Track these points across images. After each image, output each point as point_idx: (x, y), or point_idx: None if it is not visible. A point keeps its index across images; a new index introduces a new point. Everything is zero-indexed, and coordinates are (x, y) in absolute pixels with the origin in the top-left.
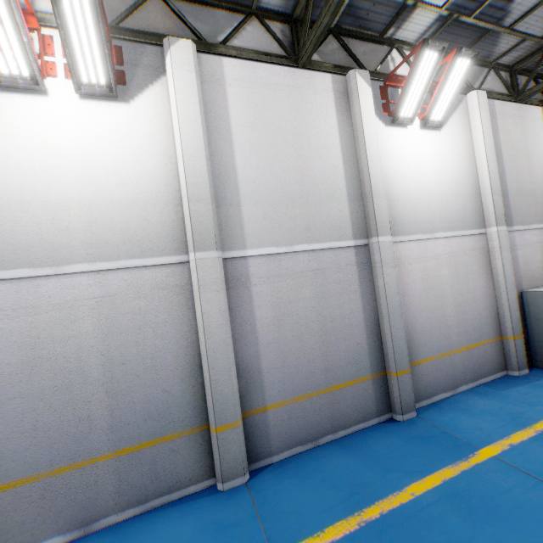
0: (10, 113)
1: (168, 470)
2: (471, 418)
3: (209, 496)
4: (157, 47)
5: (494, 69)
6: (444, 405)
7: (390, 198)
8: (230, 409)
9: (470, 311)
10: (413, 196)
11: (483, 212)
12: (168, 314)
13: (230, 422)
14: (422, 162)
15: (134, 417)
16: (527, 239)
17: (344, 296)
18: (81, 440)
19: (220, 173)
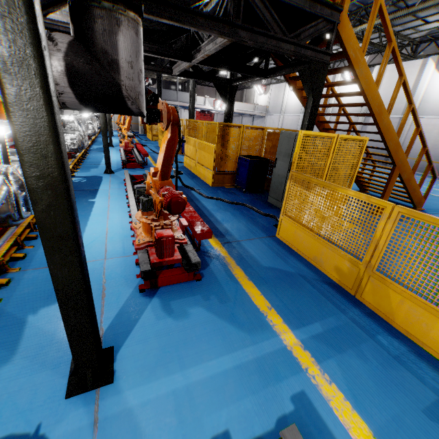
0: (346, 88)
1: None
2: None
3: None
4: (374, 67)
5: None
6: None
7: (423, 102)
8: None
9: (438, 149)
10: (436, 101)
11: None
12: None
13: None
14: None
15: None
16: None
17: None
18: None
19: None
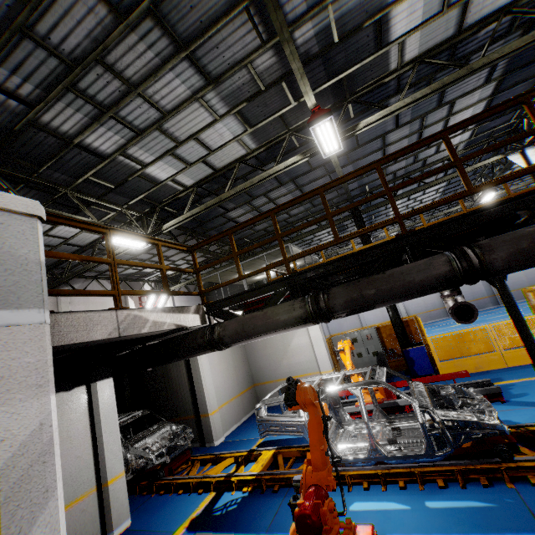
0: None
1: None
2: None
3: None
4: None
5: None
6: None
7: None
8: None
9: None
10: None
11: None
12: None
13: None
14: None
15: (531, 280)
16: None
17: None
18: (521, 284)
19: None
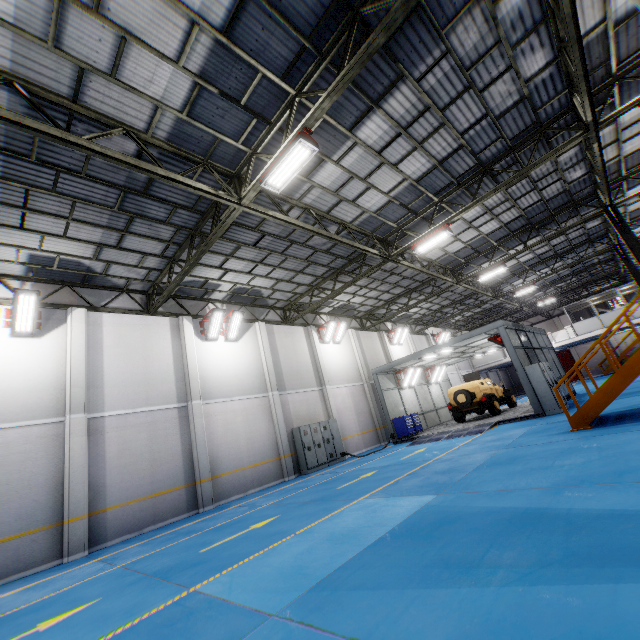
0: None
1: (28, 554)
2: (241, 500)
3: (57, 566)
4: (64, 310)
5: (273, 309)
6: (234, 500)
7: (204, 379)
8: (80, 507)
9: (257, 442)
10: (219, 377)
11: (266, 384)
12: (46, 452)
13: (79, 516)
14: (225, 359)
15: (10, 519)
16: (297, 398)
17: (169, 436)
18: None
19: (93, 371)
